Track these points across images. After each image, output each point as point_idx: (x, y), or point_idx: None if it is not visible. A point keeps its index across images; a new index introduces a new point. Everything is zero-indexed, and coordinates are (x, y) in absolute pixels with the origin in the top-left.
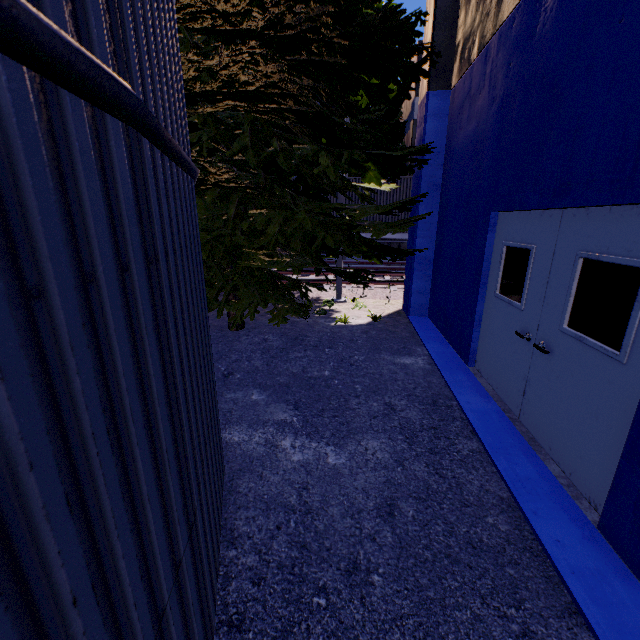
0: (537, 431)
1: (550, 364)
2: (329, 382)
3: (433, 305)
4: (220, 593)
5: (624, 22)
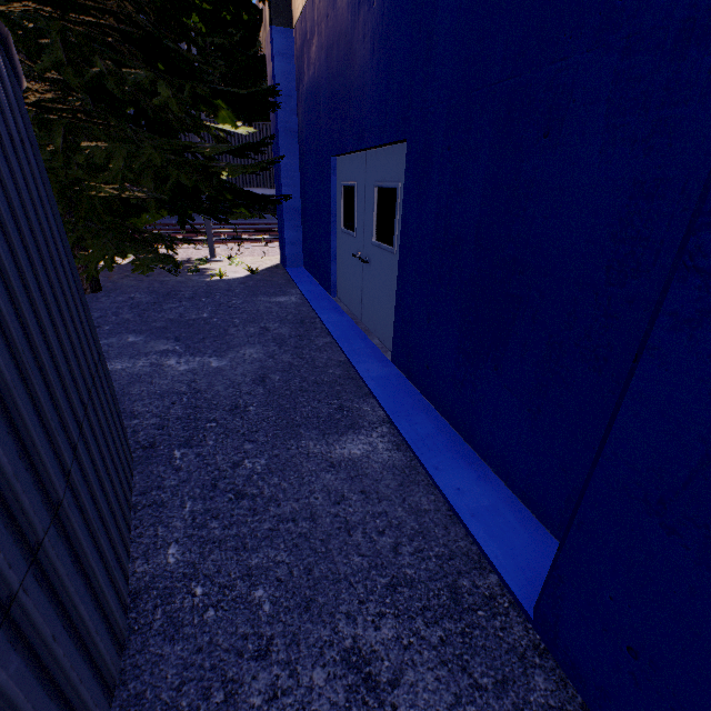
0: (369, 324)
1: (371, 271)
2: (208, 321)
3: (306, 254)
4: (132, 439)
5: (375, 6)
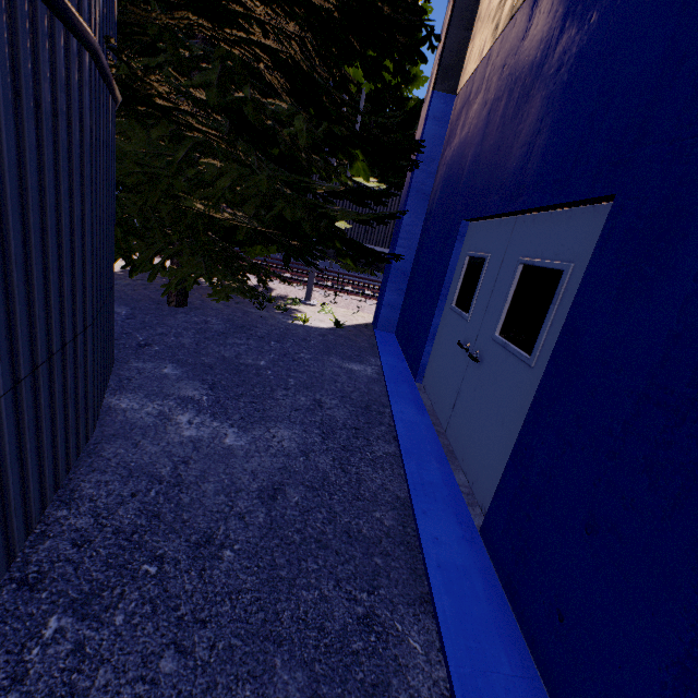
0: (456, 443)
1: (479, 374)
2: (261, 371)
3: (401, 321)
4: (25, 550)
5: (593, 21)
